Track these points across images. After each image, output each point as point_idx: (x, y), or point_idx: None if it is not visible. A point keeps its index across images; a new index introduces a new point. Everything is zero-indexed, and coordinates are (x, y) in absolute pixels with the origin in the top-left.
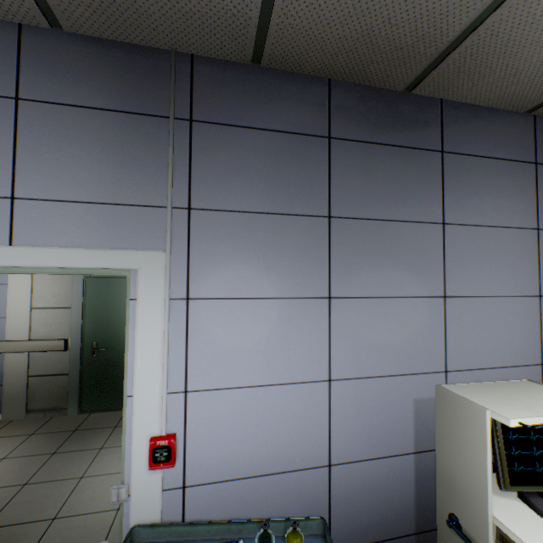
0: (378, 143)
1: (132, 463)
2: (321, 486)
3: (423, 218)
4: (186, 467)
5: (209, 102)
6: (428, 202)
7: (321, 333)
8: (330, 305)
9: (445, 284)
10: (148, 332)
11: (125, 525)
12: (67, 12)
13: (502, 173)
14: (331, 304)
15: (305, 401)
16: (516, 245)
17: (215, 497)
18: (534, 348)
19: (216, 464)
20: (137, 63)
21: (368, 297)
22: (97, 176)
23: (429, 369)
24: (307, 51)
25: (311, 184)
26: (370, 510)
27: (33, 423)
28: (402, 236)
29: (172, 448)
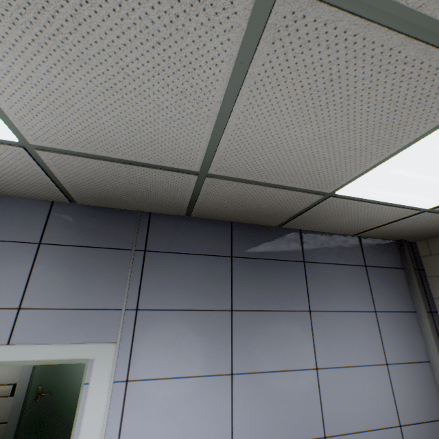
0: (263, 258)
1: None
2: None
3: (296, 307)
4: None
5: (157, 238)
6: (298, 296)
7: (225, 405)
8: (232, 380)
9: (316, 358)
10: (93, 412)
11: None
12: (82, 199)
13: (345, 273)
14: (233, 379)
15: None
16: (362, 324)
17: None
18: (391, 410)
19: None
20: (117, 218)
21: (260, 372)
22: (79, 289)
23: (311, 435)
24: (217, 213)
25: (220, 287)
26: None
27: None
28: (282, 321)
29: None
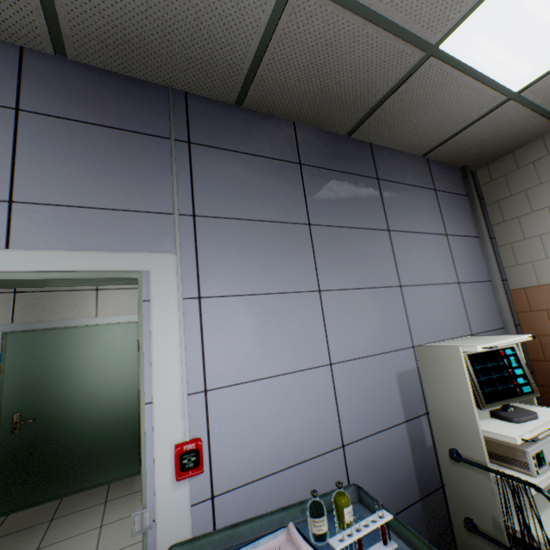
0: (335, 170)
1: (156, 479)
2: (340, 469)
3: (375, 226)
4: (213, 474)
5: (203, 129)
6: (375, 214)
7: (317, 322)
8: (321, 297)
9: (399, 276)
10: (164, 332)
11: None
12: (78, 43)
13: (417, 195)
14: (321, 296)
15: (313, 386)
16: (436, 246)
17: (245, 502)
18: (464, 322)
19: (243, 464)
20: (138, 92)
21: (348, 289)
22: (104, 184)
23: (402, 346)
24: (280, 98)
25: (292, 198)
26: (382, 484)
27: None
28: (363, 239)
29: (200, 451)
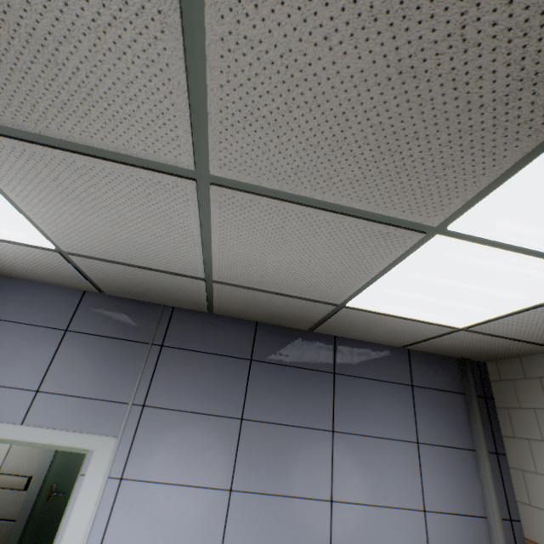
0: (286, 365)
1: None
2: None
3: (316, 425)
4: None
5: (176, 334)
6: (321, 411)
7: (218, 524)
8: (230, 496)
9: (333, 488)
10: (84, 505)
11: None
12: (110, 291)
13: (384, 392)
14: (231, 496)
15: None
16: (398, 456)
17: None
18: None
19: None
20: (141, 311)
21: (264, 493)
22: (93, 379)
23: None
24: (238, 313)
25: (233, 392)
26: None
27: None
28: (298, 439)
29: None
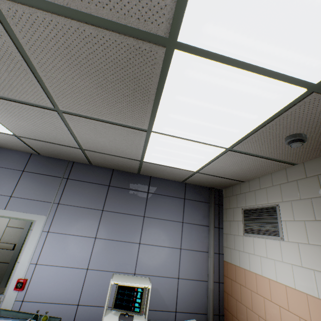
0: (125, 188)
1: (10, 287)
2: (72, 313)
3: (137, 214)
4: (26, 293)
5: (75, 174)
6: (139, 208)
7: (89, 250)
8: (95, 240)
9: (141, 238)
10: (32, 241)
11: None
12: (43, 153)
13: (170, 201)
14: (96, 240)
15: (76, 275)
16: (172, 227)
17: (32, 308)
18: (175, 270)
19: (37, 294)
20: (58, 163)
21: (110, 239)
22: (36, 192)
23: (128, 271)
24: (103, 164)
25: (99, 199)
26: None
27: None
28: (127, 219)
29: (24, 283)
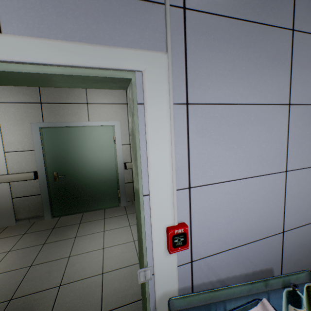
0: None
1: (153, 250)
2: (278, 246)
3: None
4: (192, 247)
5: None
6: None
7: (282, 134)
8: (289, 110)
9: None
10: (157, 135)
11: (150, 297)
12: None
13: None
14: (290, 110)
15: (270, 188)
16: None
17: (213, 265)
18: None
19: (213, 242)
20: None
21: None
22: None
23: None
24: None
25: None
26: (303, 257)
27: (22, 227)
28: None
29: (186, 234)
